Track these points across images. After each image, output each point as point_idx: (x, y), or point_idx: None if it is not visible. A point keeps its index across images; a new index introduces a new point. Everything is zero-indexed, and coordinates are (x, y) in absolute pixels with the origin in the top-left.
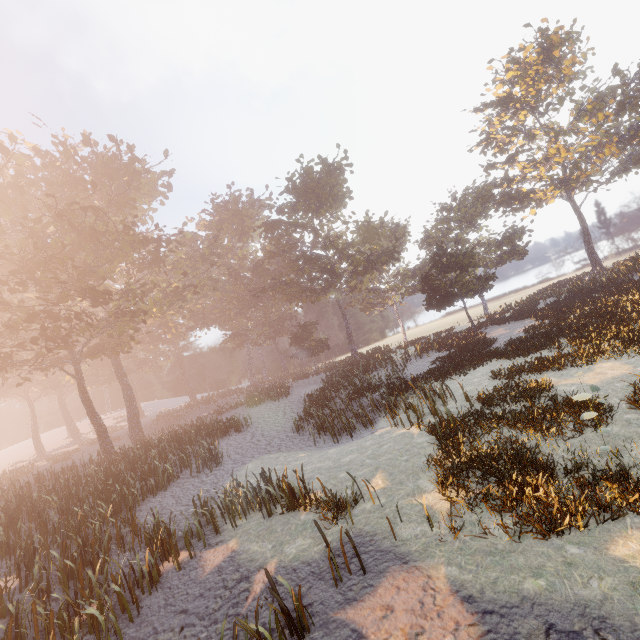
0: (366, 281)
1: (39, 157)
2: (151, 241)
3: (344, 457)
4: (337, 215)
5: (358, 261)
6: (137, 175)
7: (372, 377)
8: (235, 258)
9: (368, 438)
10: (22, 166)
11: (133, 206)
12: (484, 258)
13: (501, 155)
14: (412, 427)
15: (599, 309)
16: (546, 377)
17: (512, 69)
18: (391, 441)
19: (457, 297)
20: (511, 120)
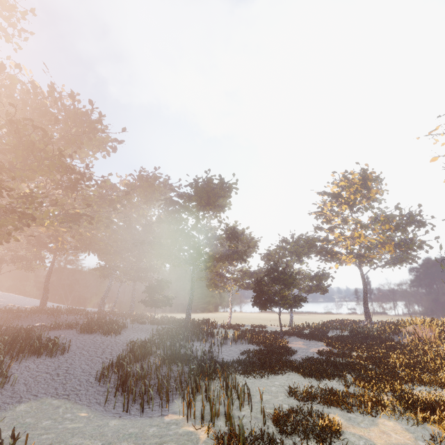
0: (218, 266)
1: (31, 88)
2: (76, 173)
3: (117, 442)
4: (216, 215)
5: (218, 250)
6: (95, 131)
7: (191, 347)
8: (136, 213)
9: (155, 422)
10: (13, 85)
11: (79, 146)
12: (300, 283)
13: (326, 224)
14: (202, 427)
15: (374, 356)
16: (335, 414)
17: (344, 181)
18: (174, 440)
19: (277, 304)
20: (337, 207)
